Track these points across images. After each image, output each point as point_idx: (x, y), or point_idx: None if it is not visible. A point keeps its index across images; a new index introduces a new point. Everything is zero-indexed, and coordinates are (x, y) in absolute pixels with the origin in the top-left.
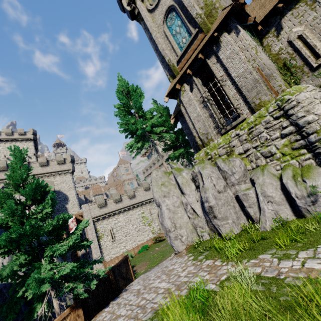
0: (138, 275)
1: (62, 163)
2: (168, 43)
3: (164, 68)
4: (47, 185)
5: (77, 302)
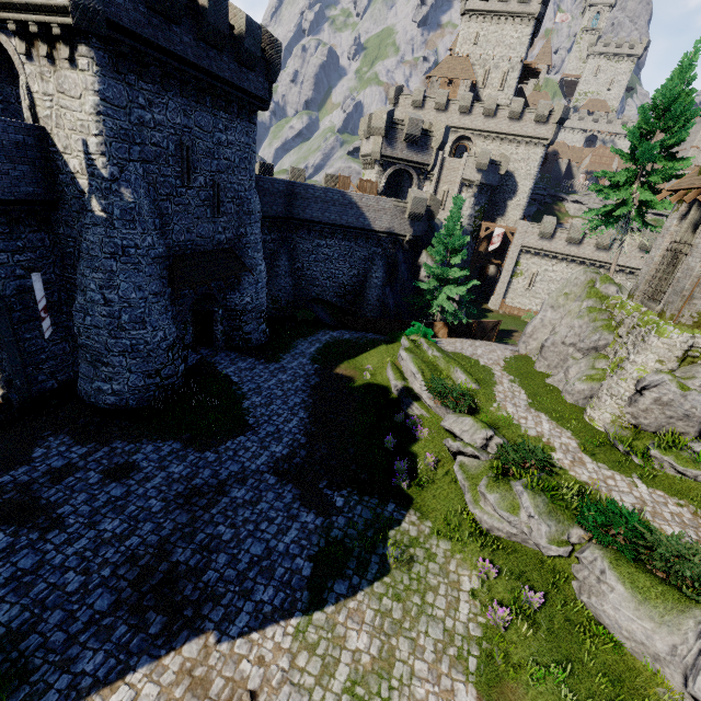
0: (510, 341)
1: (543, 121)
2: None
3: None
4: (500, 163)
5: (447, 324)
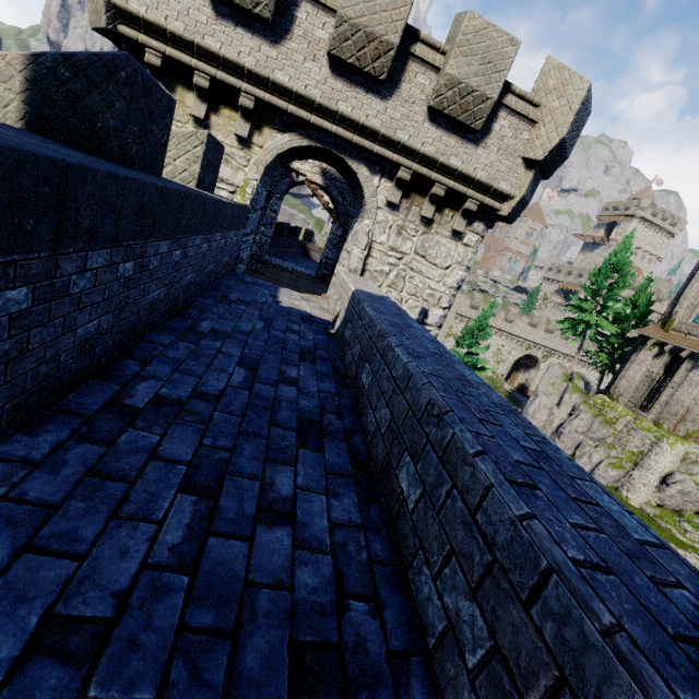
0: None
1: None
2: (698, 296)
3: (670, 304)
4: None
5: None
